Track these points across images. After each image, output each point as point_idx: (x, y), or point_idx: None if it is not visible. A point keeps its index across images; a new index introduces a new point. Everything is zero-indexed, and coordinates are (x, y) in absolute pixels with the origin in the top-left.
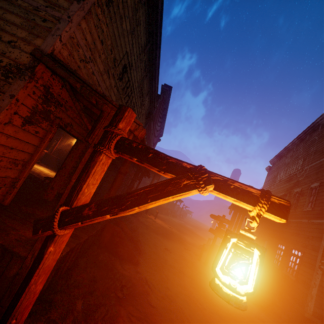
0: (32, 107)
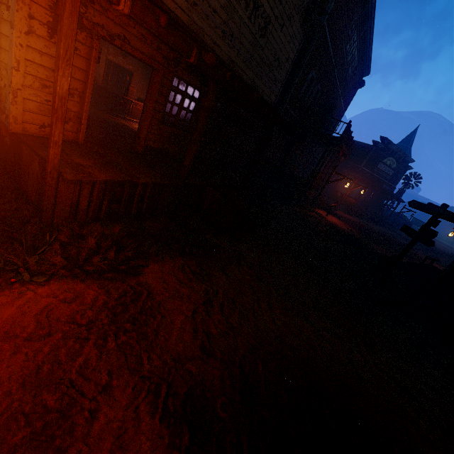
0: (48, 6)
